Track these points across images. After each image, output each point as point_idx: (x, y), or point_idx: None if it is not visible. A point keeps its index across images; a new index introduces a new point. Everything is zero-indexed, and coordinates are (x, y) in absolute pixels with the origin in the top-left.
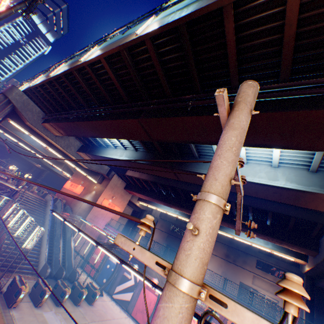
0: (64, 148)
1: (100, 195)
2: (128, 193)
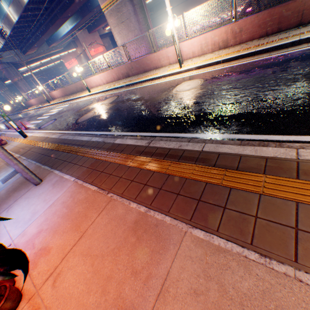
0: (45, 54)
1: (86, 54)
2: (95, 34)
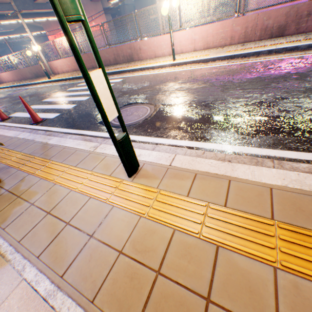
0: (27, 10)
1: None
2: (97, 3)
